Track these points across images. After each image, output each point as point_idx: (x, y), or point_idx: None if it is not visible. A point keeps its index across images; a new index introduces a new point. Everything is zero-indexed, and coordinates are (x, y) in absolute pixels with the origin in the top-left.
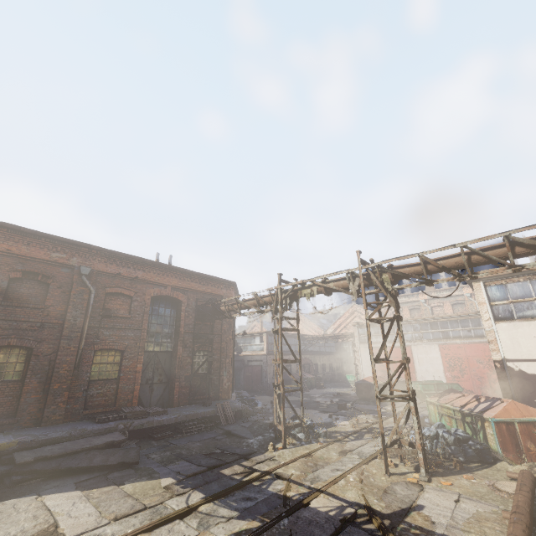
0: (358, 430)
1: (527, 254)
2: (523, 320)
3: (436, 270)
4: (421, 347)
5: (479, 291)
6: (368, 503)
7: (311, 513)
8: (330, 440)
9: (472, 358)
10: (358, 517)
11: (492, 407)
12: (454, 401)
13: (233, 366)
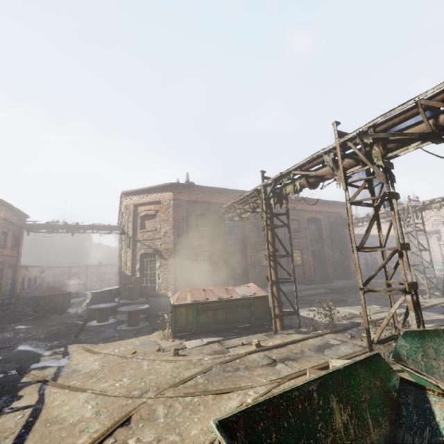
0: None
1: None
2: None
3: None
4: None
5: None
6: None
7: None
8: None
9: None
10: None
11: None
12: None
13: None
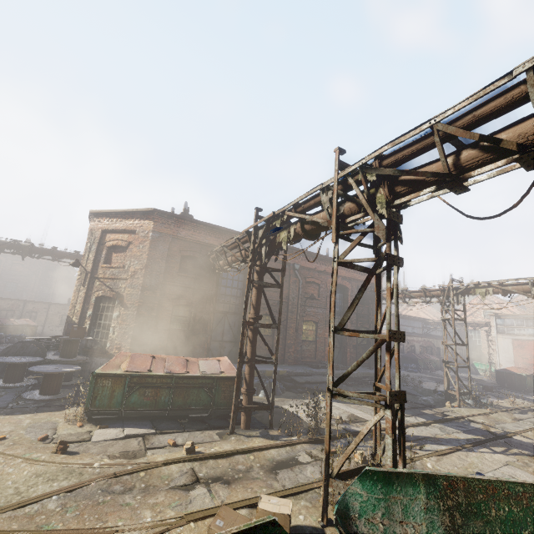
0: (518, 408)
1: None
2: None
3: None
4: None
5: None
6: None
7: (518, 441)
8: (496, 409)
9: None
10: None
11: None
12: None
13: None
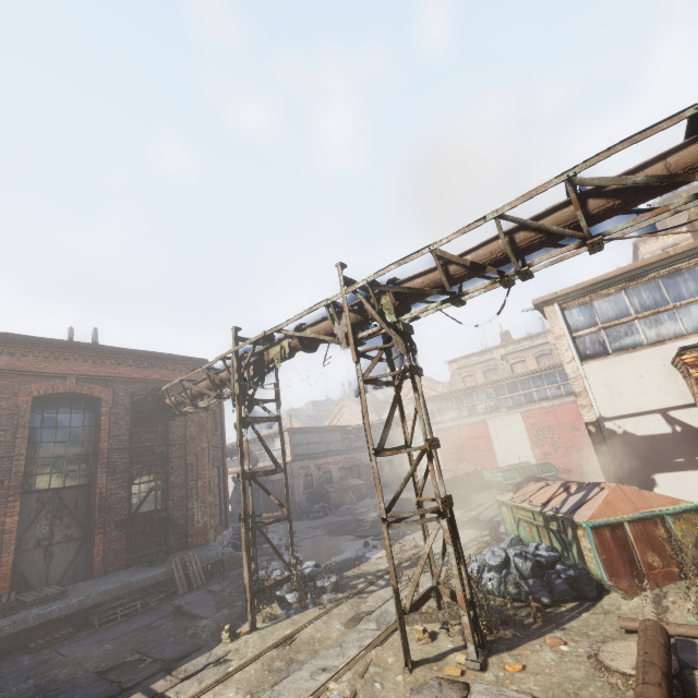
0: (396, 566)
1: (609, 210)
2: (622, 353)
3: (464, 272)
4: (499, 420)
5: (554, 319)
6: None
7: None
8: (341, 597)
9: (566, 424)
10: None
11: (588, 500)
12: (534, 496)
13: (224, 488)
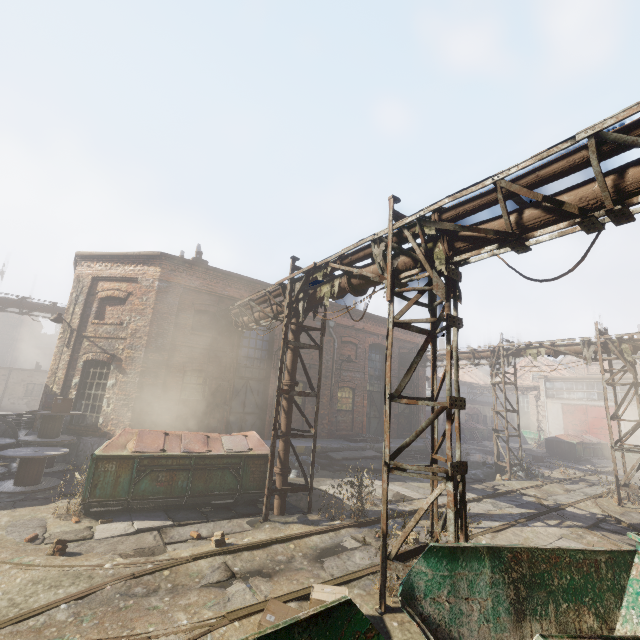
0: (569, 478)
1: None
2: None
3: None
4: (629, 409)
5: None
6: (613, 516)
7: (571, 513)
8: (548, 481)
9: None
10: (607, 520)
11: None
12: None
13: None
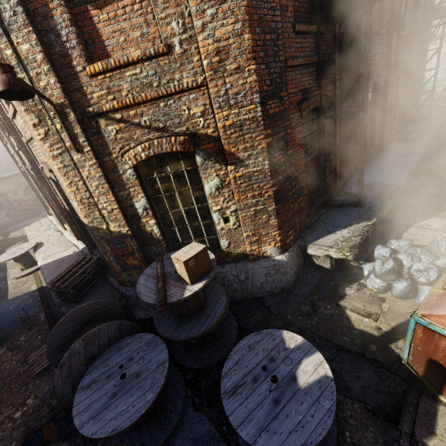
0: None
1: None
2: None
3: None
4: None
5: None
6: None
7: None
8: None
9: None
10: None
11: None
12: None
13: None
